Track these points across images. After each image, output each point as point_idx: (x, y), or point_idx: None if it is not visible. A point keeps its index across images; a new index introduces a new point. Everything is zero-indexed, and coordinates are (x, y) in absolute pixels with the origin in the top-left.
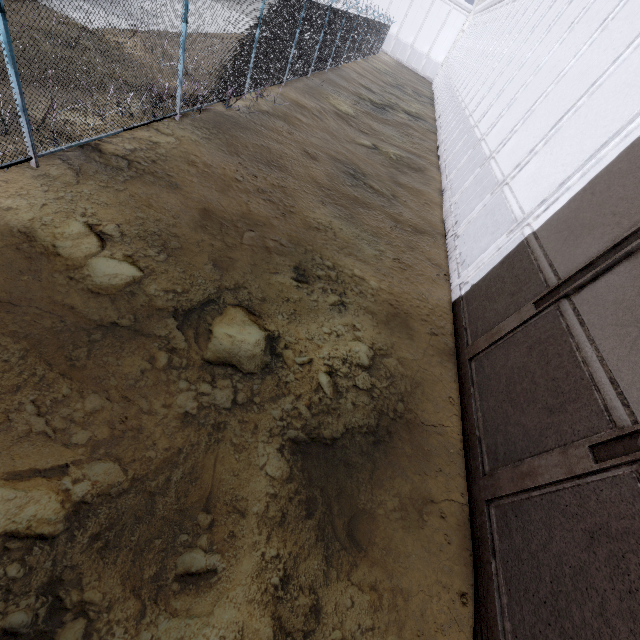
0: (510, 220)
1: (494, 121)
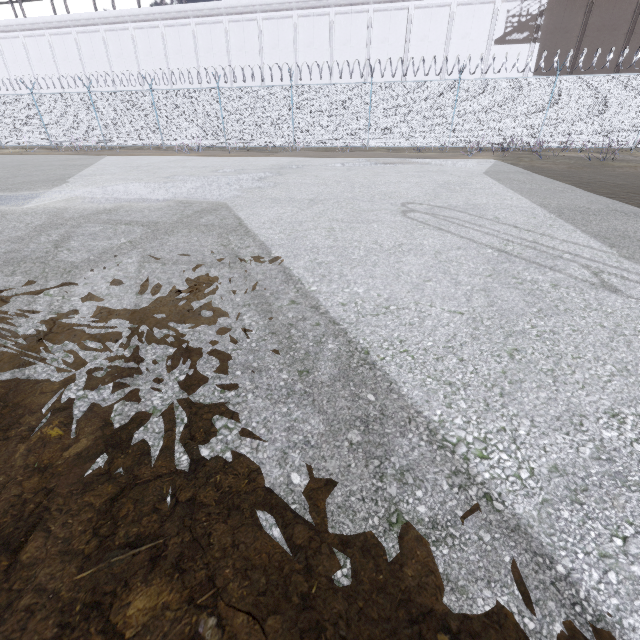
0: None
1: None
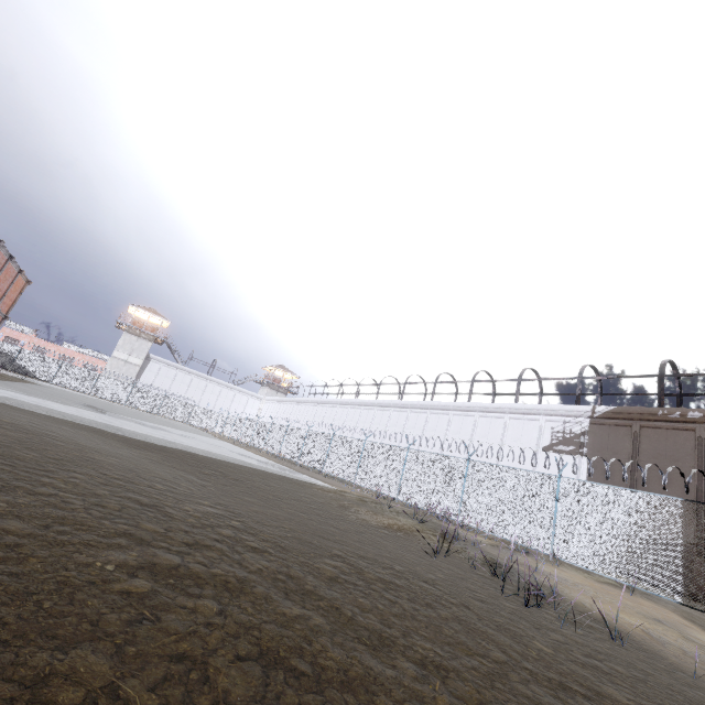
0: None
1: None
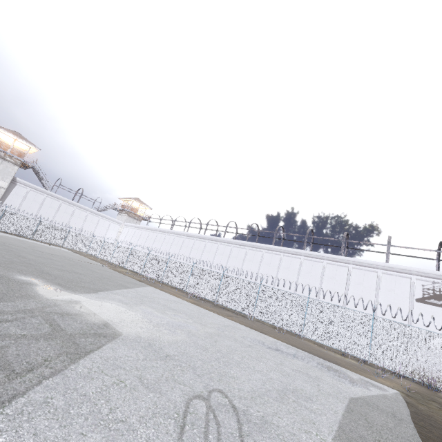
0: None
1: None
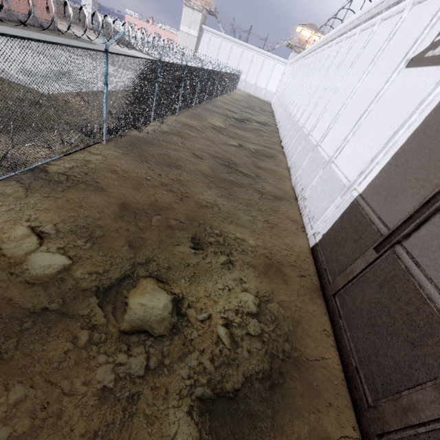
0: (340, 186)
1: (315, 123)
